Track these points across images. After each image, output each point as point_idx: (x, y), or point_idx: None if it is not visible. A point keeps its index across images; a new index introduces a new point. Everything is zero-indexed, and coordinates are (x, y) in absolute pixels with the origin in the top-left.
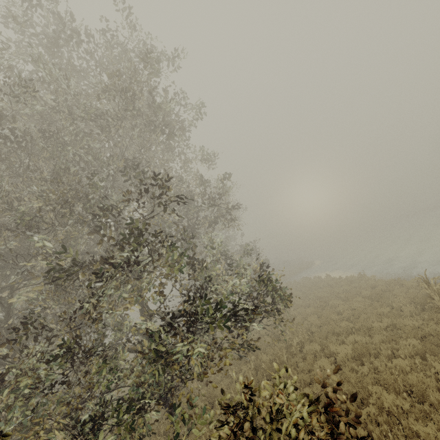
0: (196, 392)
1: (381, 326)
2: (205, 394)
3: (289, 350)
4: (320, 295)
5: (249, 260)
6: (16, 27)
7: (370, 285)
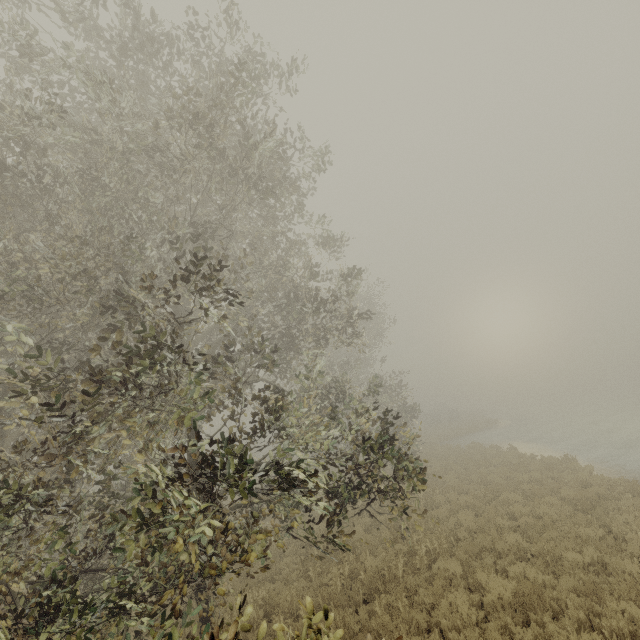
0: (252, 590)
1: (579, 561)
2: (264, 597)
3: (411, 560)
4: (490, 479)
5: (386, 399)
6: (75, 29)
7: (579, 481)
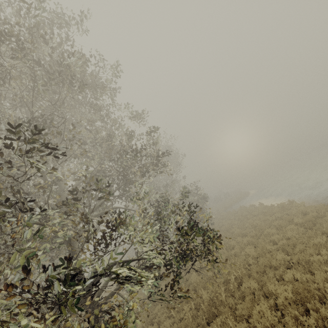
0: None
1: (321, 259)
2: None
3: (228, 286)
4: (255, 224)
5: (191, 197)
6: None
7: (300, 212)
